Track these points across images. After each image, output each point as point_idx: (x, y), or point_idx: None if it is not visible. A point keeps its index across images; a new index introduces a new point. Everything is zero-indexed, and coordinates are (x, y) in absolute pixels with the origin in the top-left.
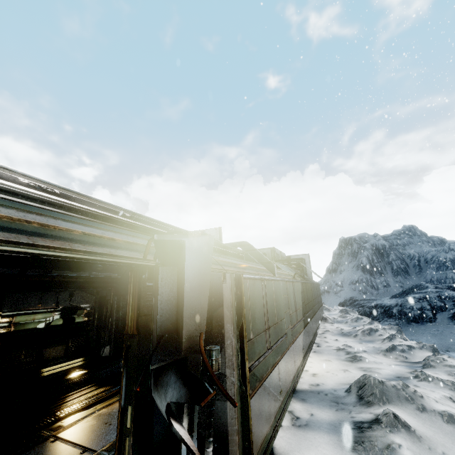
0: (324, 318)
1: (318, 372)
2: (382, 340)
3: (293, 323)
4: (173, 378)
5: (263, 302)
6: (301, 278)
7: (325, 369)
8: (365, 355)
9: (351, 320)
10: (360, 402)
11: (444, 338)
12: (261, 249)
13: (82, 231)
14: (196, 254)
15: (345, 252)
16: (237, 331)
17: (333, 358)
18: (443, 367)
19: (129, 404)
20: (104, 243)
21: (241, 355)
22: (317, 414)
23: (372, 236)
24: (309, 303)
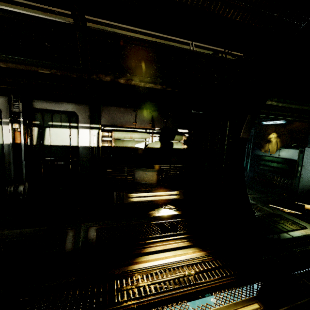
0: None
1: None
2: None
3: None
4: None
5: None
6: None
7: None
8: None
9: None
10: None
11: None
12: None
13: None
14: None
15: None
16: None
17: None
18: None
19: None
20: None
21: None
22: None
23: None
24: None
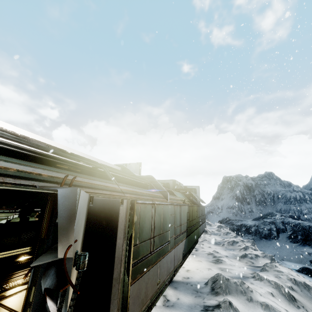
0: (205, 230)
1: (191, 269)
2: (239, 249)
3: (176, 233)
4: (53, 272)
5: (151, 219)
6: (190, 202)
7: (196, 267)
8: (225, 259)
9: (223, 233)
10: (212, 292)
11: (282, 250)
12: (166, 180)
13: (17, 169)
14: (65, 197)
15: (226, 186)
16: (127, 238)
17: (204, 260)
18: (273, 271)
19: (33, 285)
20: (32, 177)
21: (128, 255)
22: (182, 298)
23: (244, 177)
24: (193, 220)
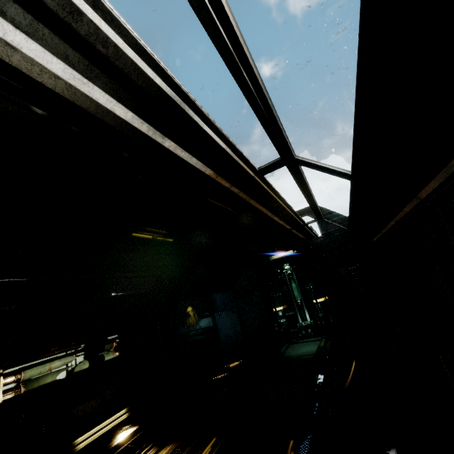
0: None
1: None
2: None
3: None
4: None
5: None
6: None
7: None
8: None
9: None
10: None
11: None
12: None
13: None
14: None
15: None
16: None
17: None
18: None
19: None
20: None
21: None
22: None
23: None
24: None
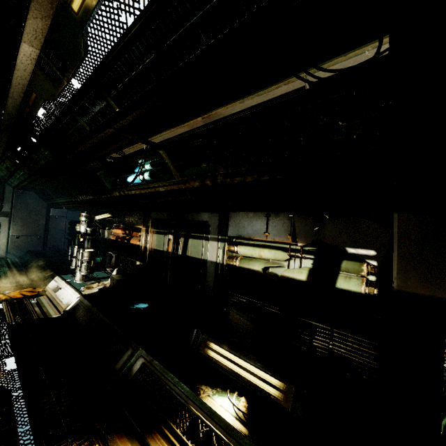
0: None
1: None
2: None
3: None
4: None
5: None
6: None
7: None
8: None
9: None
10: None
11: None
12: None
13: None
14: None
15: None
16: None
17: None
18: None
19: None
20: None
21: None
22: None
23: None
24: None
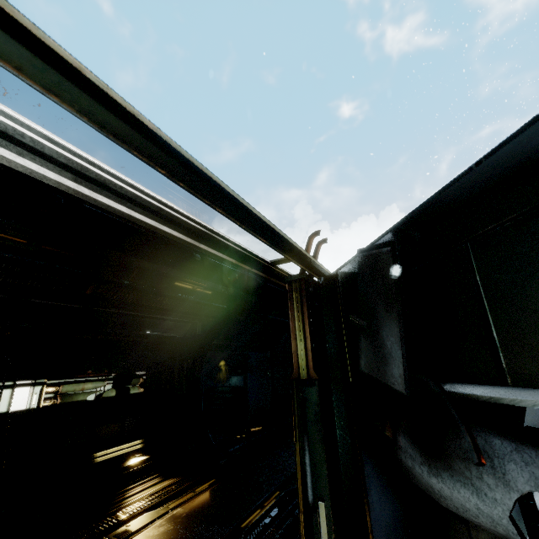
0: None
1: None
2: None
3: None
4: (502, 442)
5: None
6: None
7: None
8: None
9: None
10: None
11: None
12: None
13: None
14: None
15: None
16: None
17: None
18: None
19: (318, 500)
20: None
21: None
22: None
23: None
24: None
